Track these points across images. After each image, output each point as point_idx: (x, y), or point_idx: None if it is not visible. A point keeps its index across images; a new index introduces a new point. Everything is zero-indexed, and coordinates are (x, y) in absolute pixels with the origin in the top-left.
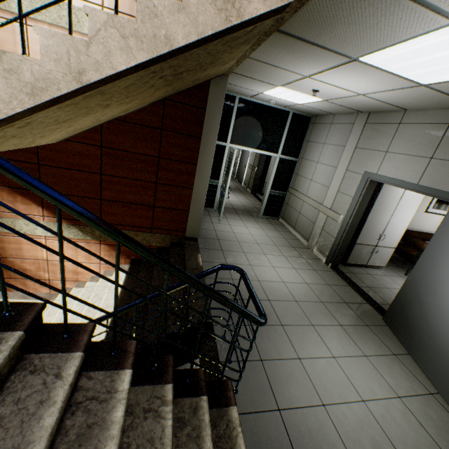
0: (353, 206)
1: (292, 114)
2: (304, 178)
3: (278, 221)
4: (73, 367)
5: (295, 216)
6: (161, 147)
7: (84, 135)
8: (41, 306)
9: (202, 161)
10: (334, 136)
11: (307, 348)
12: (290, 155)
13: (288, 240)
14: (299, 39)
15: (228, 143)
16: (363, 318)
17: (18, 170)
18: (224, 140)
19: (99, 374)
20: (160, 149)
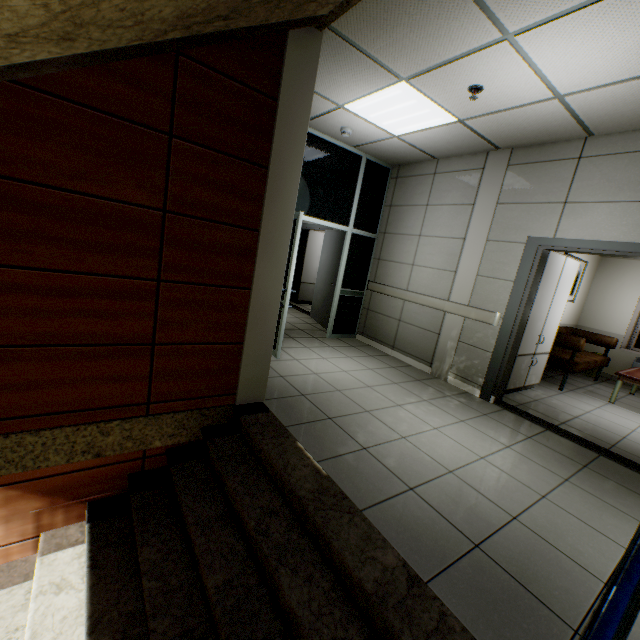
0: (520, 295)
1: (366, 160)
2: (397, 263)
3: (356, 340)
4: None
5: (392, 327)
6: (168, 183)
7: None
8: None
9: (271, 221)
10: (446, 192)
11: None
12: (366, 229)
13: (400, 369)
14: None
15: None
16: (636, 490)
17: None
18: None
19: None
20: (166, 187)
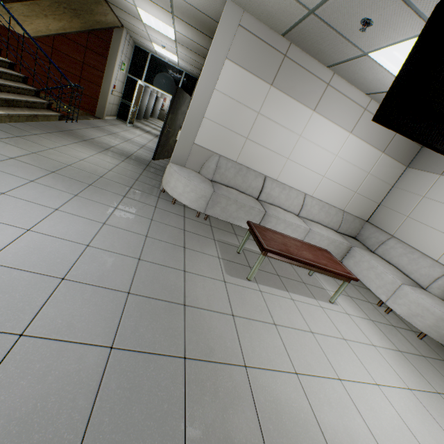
0: None
1: (185, 73)
2: None
3: None
4: (7, 60)
5: None
6: (85, 58)
7: (45, 40)
8: (2, 49)
9: (107, 72)
10: None
11: (113, 138)
12: None
13: None
14: (119, 8)
15: (143, 81)
16: None
17: (3, 4)
18: (140, 79)
19: (14, 72)
20: (85, 58)
